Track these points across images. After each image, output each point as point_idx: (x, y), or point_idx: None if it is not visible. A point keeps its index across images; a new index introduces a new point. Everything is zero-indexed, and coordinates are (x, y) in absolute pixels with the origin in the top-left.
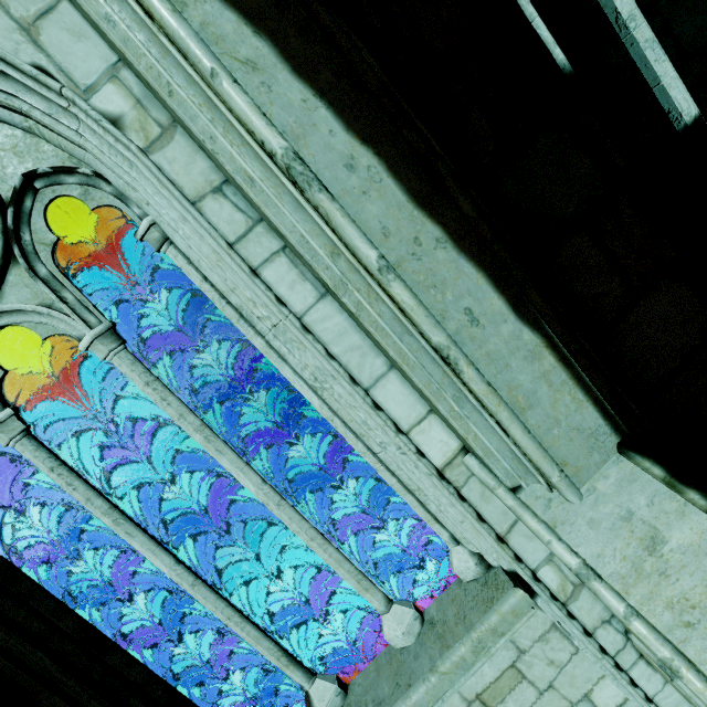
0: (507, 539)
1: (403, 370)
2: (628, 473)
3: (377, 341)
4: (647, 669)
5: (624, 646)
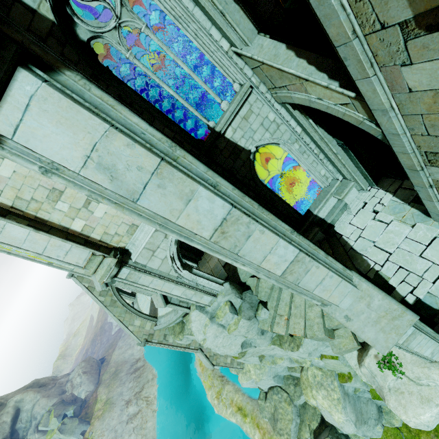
0: (243, 70)
1: (215, 21)
2: (259, 38)
3: (209, 14)
4: (277, 104)
5: (271, 98)
